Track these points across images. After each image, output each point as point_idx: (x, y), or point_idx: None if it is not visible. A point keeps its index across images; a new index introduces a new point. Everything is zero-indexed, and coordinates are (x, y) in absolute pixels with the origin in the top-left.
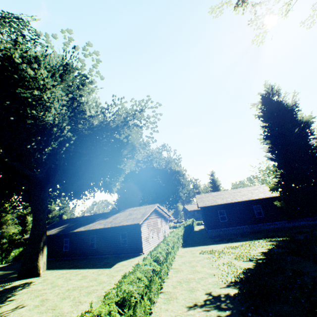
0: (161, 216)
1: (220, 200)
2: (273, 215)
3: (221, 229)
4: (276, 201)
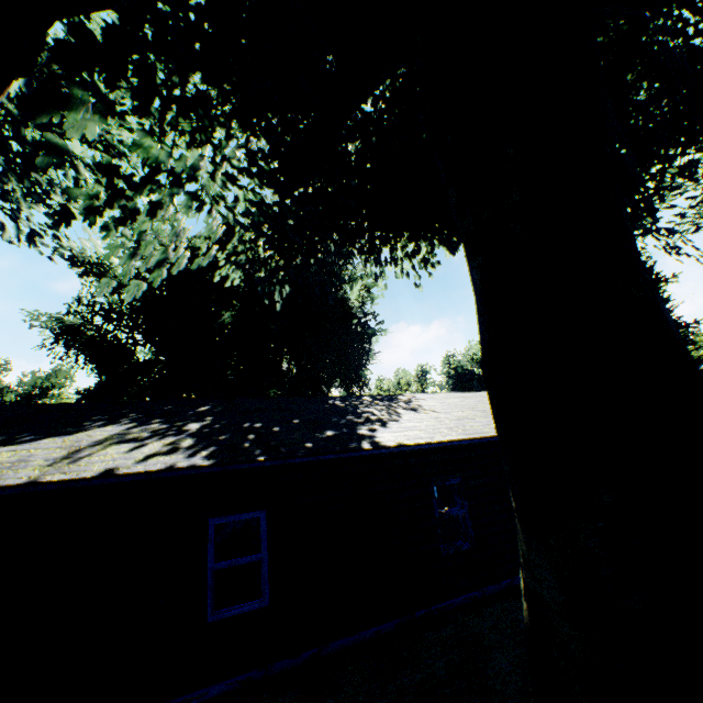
0: None
1: None
2: None
3: None
4: None
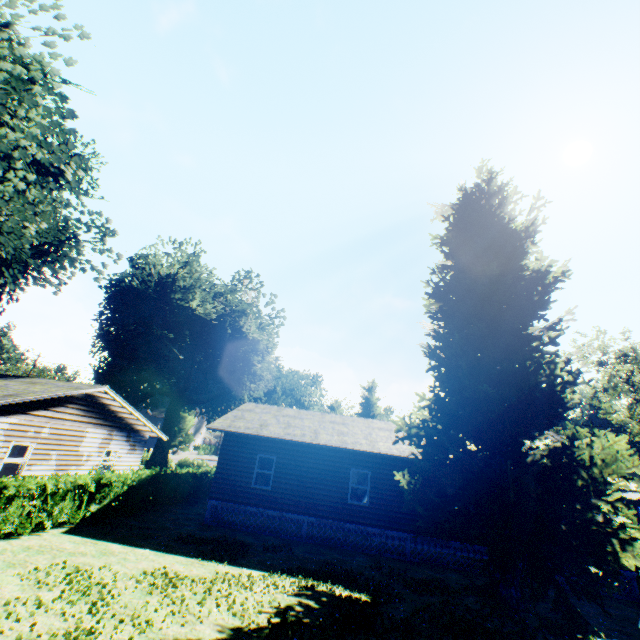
0: (118, 426)
1: (275, 428)
2: (394, 509)
3: (244, 507)
4: (405, 472)
